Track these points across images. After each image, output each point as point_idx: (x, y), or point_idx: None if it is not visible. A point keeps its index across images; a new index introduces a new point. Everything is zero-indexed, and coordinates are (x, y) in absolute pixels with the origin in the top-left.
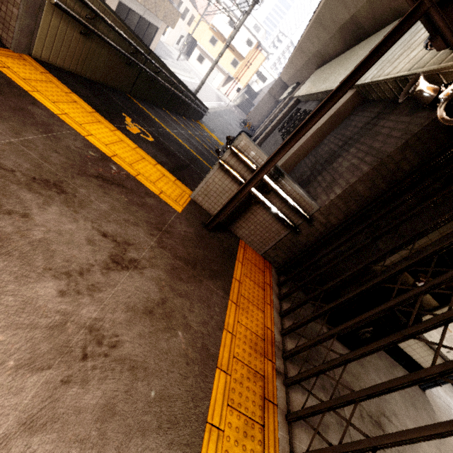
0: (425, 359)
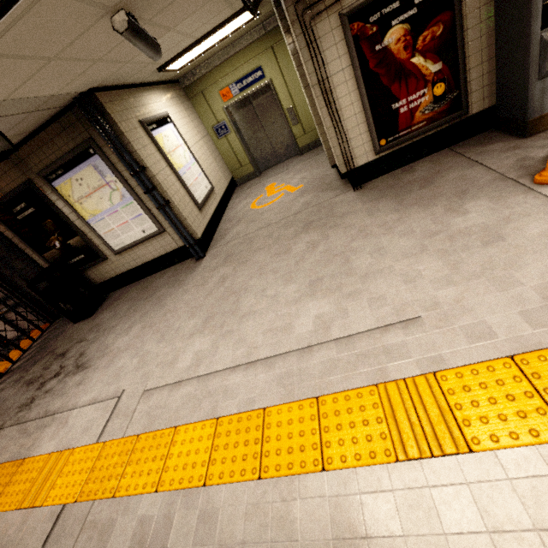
0: (158, 248)
